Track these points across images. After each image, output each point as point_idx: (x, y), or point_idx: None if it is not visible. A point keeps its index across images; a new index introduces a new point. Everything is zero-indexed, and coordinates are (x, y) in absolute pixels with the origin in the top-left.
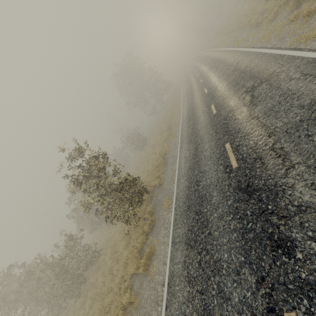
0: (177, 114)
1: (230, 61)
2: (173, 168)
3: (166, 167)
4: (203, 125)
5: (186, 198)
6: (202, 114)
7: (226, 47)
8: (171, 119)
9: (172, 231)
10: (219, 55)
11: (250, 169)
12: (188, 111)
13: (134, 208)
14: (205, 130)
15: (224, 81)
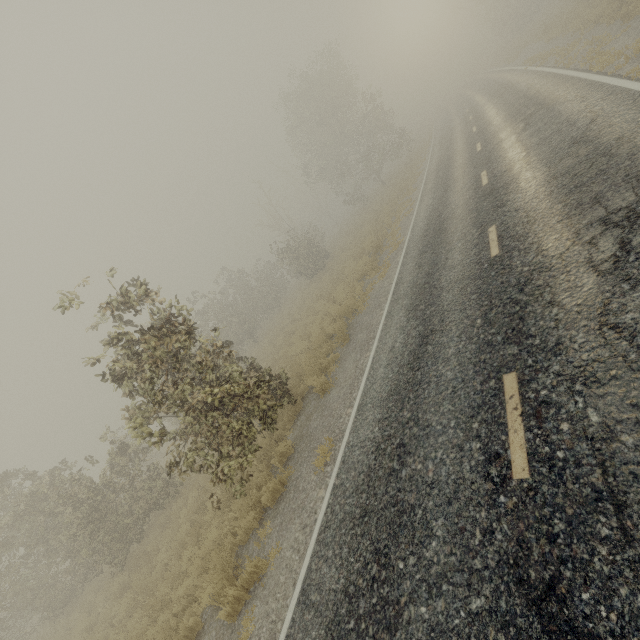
0: (404, 219)
1: (569, 110)
2: (359, 361)
3: (346, 348)
4: (456, 277)
5: (364, 480)
6: (460, 243)
7: (566, 68)
8: (388, 226)
9: (310, 553)
10: (542, 87)
11: (570, 522)
12: (428, 221)
13: (244, 450)
14: (457, 294)
15: (542, 166)
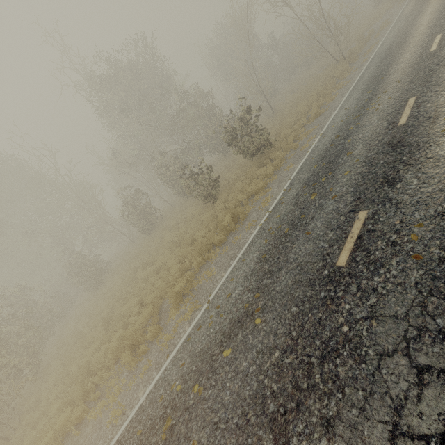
0: None
1: None
2: None
3: None
4: None
5: None
6: None
7: None
8: None
9: None
10: None
11: None
12: None
13: None
14: None
15: None
